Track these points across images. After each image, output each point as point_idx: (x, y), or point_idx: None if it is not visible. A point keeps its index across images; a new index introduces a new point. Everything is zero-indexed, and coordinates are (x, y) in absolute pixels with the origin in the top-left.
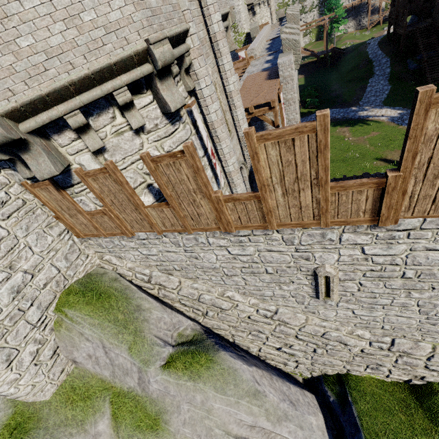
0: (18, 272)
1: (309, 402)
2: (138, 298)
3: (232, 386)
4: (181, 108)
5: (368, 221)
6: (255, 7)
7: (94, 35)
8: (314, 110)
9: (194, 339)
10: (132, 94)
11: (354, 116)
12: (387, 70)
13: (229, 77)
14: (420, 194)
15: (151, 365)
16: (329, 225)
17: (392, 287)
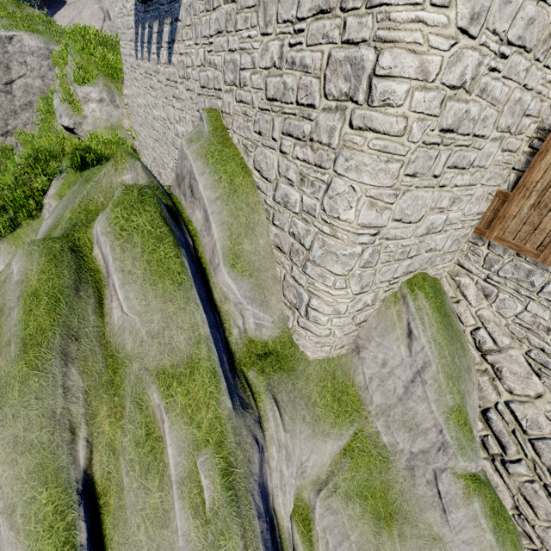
0: (446, 213)
1: None
2: (471, 359)
3: None
4: None
5: None
6: None
7: None
8: None
9: None
10: None
11: None
12: None
13: None
14: None
15: (467, 459)
16: None
17: None
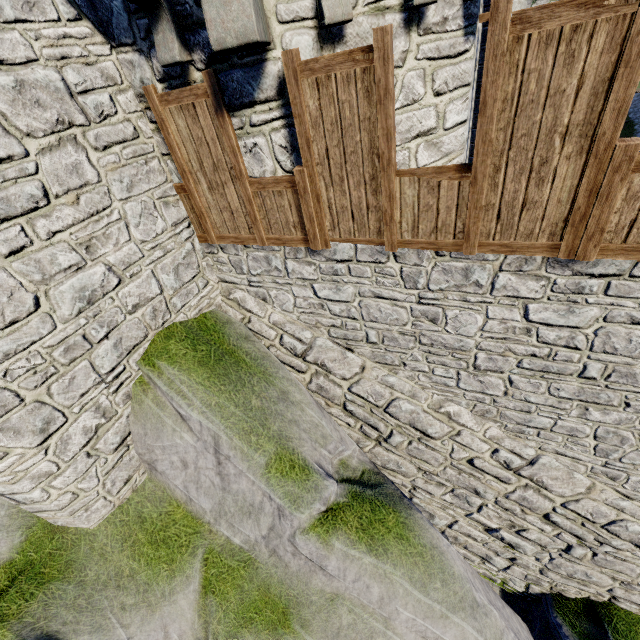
0: (97, 263)
1: (529, 639)
2: (284, 379)
3: (438, 583)
4: None
5: None
6: None
7: None
8: None
9: (365, 477)
10: None
11: None
12: None
13: None
14: None
15: (305, 508)
16: None
17: None
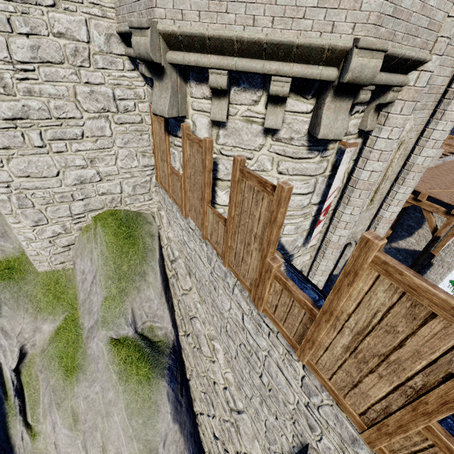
0: (93, 169)
1: None
2: (151, 266)
3: (141, 420)
4: (332, 140)
5: None
6: None
7: (301, 0)
8: None
9: (158, 344)
10: (294, 91)
11: None
12: None
13: (427, 147)
14: None
15: (105, 329)
16: (374, 448)
17: None
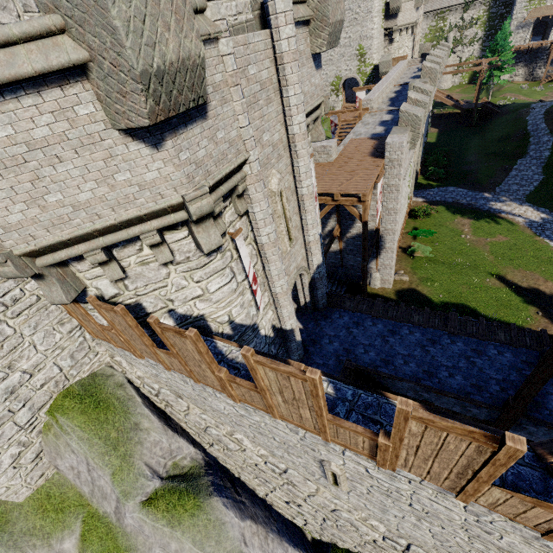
0: (16, 372)
1: None
2: (139, 414)
3: (213, 542)
4: (217, 248)
5: (367, 456)
6: (394, 34)
7: (126, 191)
8: (436, 183)
9: (190, 472)
10: (165, 229)
11: (484, 206)
12: (545, 153)
13: (303, 180)
14: (414, 462)
15: (131, 500)
16: (329, 441)
17: (401, 507)
